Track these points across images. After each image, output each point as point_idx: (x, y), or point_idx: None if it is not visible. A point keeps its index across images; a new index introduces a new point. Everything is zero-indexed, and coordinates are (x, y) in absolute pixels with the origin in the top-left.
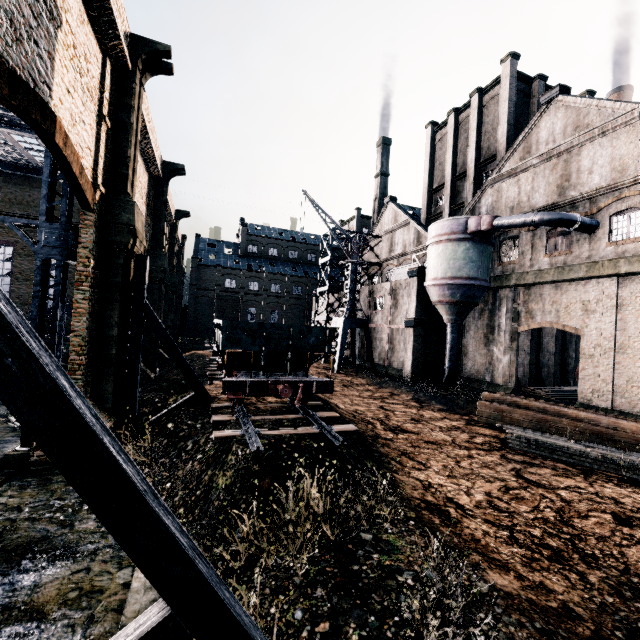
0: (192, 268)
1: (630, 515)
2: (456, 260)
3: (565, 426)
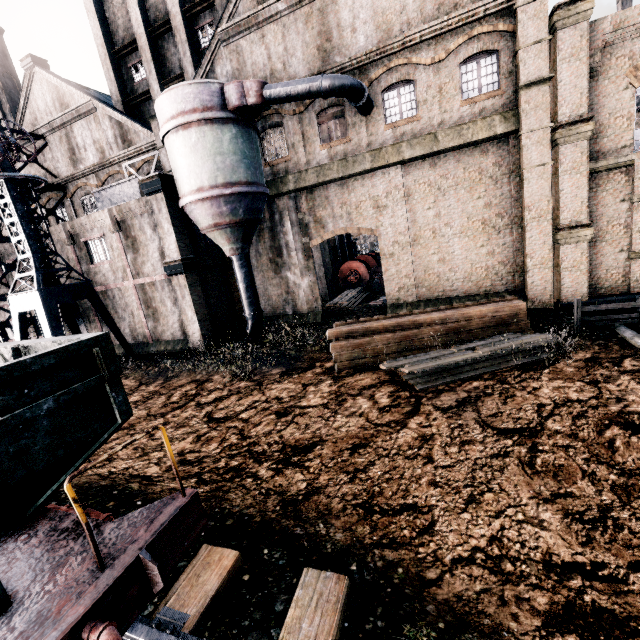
0: None
1: (615, 413)
2: (225, 155)
3: (426, 335)
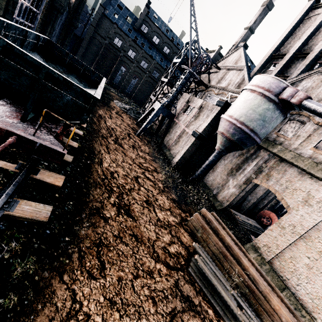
0: (97, 13)
1: None
2: (254, 112)
3: (235, 269)
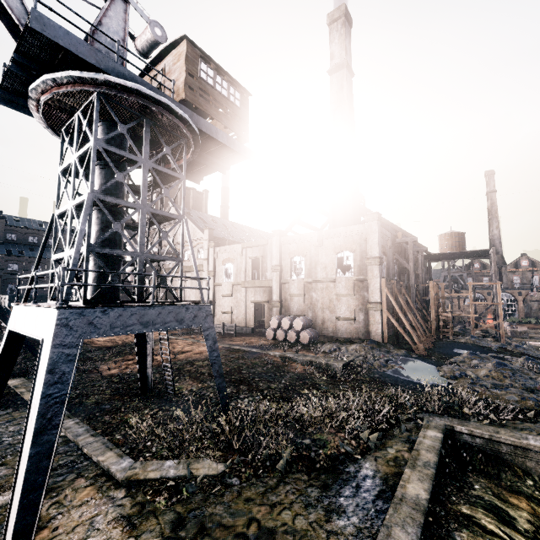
0: None
1: None
2: None
3: None
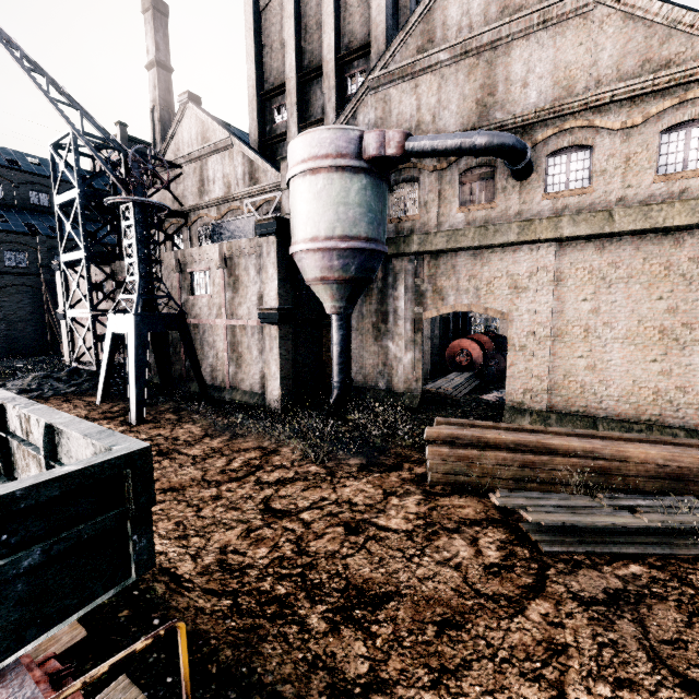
0: None
1: None
2: (349, 206)
3: (559, 467)
